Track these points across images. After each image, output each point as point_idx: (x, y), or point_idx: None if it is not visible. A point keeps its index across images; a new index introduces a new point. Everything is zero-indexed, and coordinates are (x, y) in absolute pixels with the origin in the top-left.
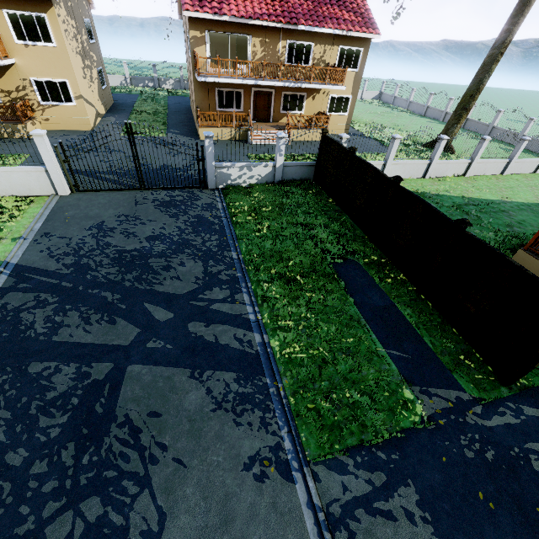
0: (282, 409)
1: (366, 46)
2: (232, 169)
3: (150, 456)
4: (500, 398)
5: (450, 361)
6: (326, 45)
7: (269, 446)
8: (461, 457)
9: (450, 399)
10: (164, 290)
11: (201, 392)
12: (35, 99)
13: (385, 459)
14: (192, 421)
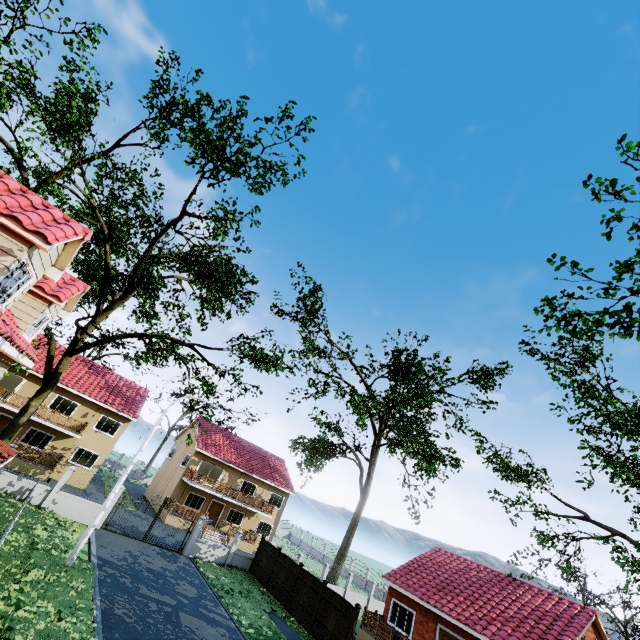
0: None
1: (287, 497)
2: (204, 545)
3: (201, 638)
4: None
5: None
6: (265, 489)
7: None
8: None
9: None
10: (181, 592)
11: (214, 630)
12: (68, 457)
13: None
14: (214, 636)
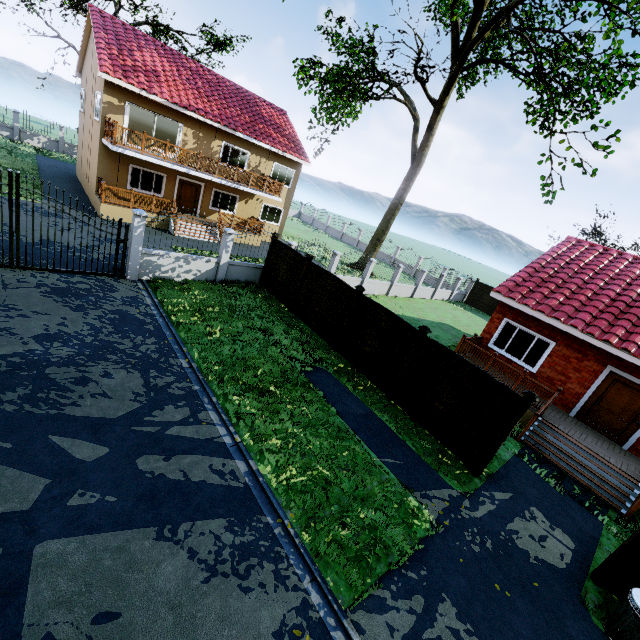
0: (296, 553)
1: (298, 169)
2: (164, 259)
3: None
4: (477, 489)
5: (433, 462)
6: (262, 158)
7: (294, 608)
8: (472, 554)
9: (445, 498)
10: (84, 413)
11: (181, 557)
12: None
13: (416, 578)
14: (176, 608)
